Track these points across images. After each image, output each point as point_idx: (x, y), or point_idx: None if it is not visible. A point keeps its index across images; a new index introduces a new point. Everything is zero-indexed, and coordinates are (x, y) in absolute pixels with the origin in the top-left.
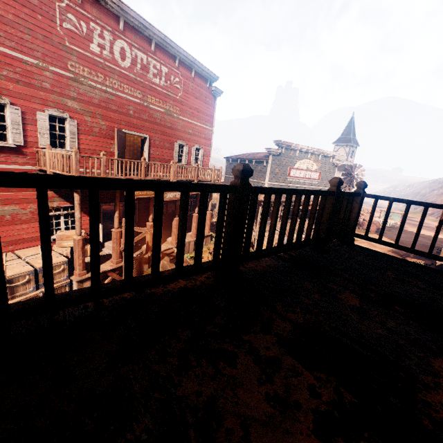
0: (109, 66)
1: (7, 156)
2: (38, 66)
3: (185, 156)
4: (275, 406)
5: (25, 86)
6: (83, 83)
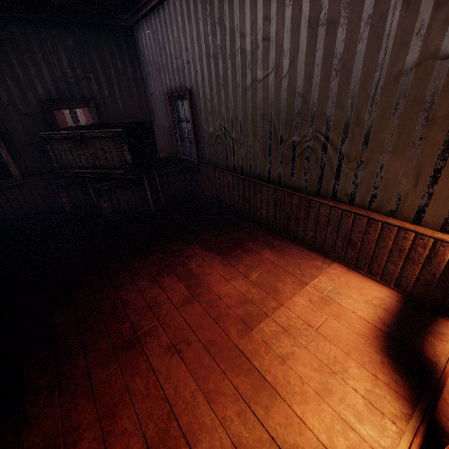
0: None
1: None
2: None
3: (82, 116)
4: None
5: None
6: None
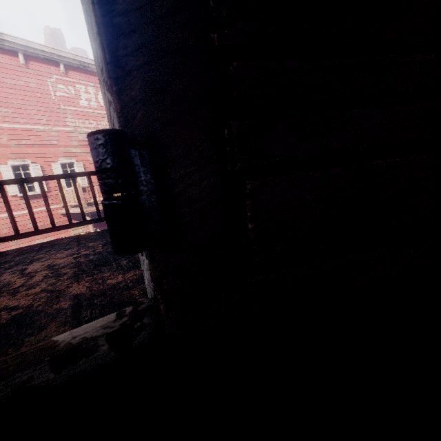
0: (98, 112)
1: (38, 202)
2: (45, 130)
3: None
4: (68, 255)
5: (39, 147)
6: (81, 132)
